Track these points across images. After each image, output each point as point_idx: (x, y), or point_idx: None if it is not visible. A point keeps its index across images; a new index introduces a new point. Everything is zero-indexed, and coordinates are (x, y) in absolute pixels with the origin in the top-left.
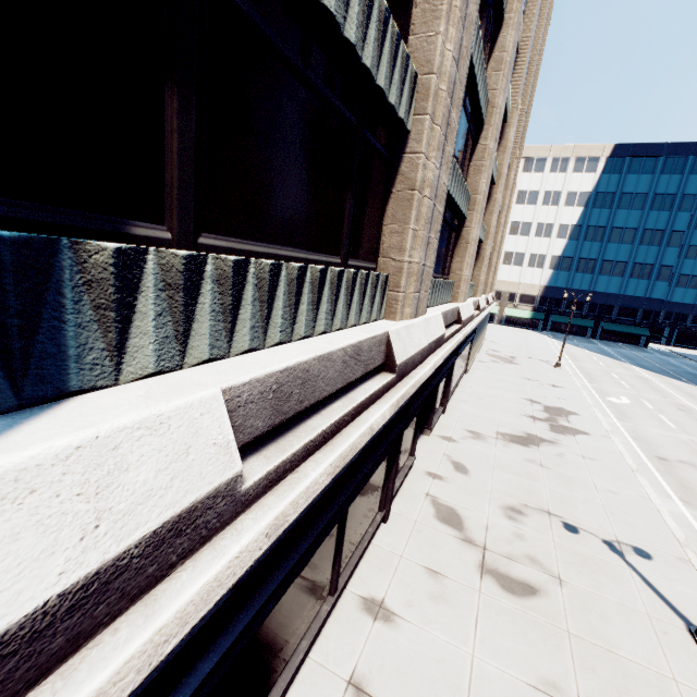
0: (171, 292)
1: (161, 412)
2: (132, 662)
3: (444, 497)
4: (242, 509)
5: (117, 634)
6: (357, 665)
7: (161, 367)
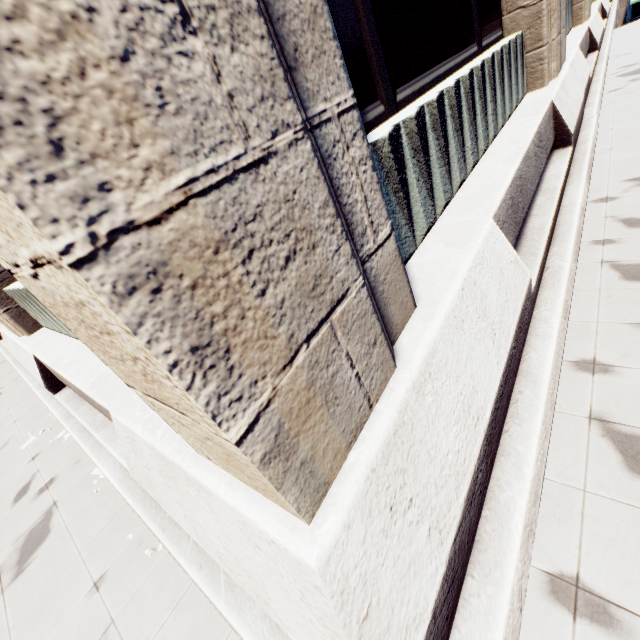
0: (417, 156)
1: (477, 250)
2: (546, 405)
3: (625, 257)
4: (533, 306)
5: (523, 394)
6: (592, 407)
7: (428, 224)
